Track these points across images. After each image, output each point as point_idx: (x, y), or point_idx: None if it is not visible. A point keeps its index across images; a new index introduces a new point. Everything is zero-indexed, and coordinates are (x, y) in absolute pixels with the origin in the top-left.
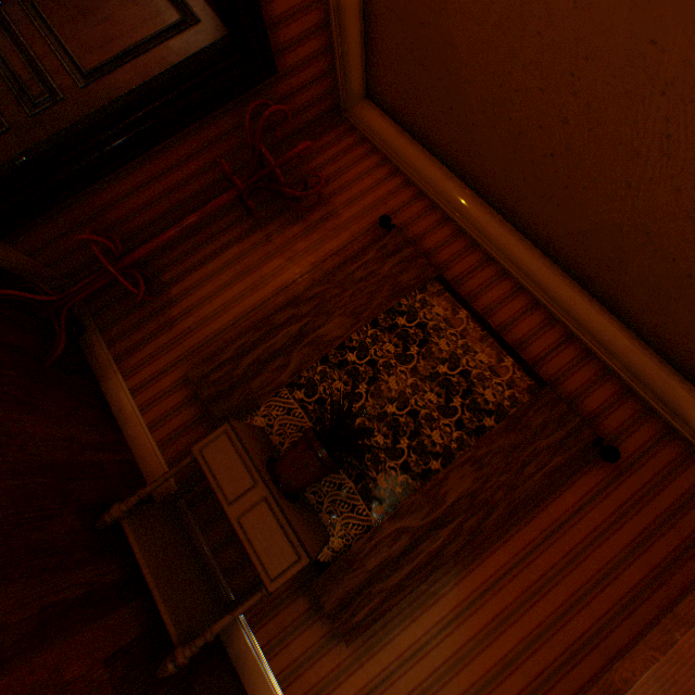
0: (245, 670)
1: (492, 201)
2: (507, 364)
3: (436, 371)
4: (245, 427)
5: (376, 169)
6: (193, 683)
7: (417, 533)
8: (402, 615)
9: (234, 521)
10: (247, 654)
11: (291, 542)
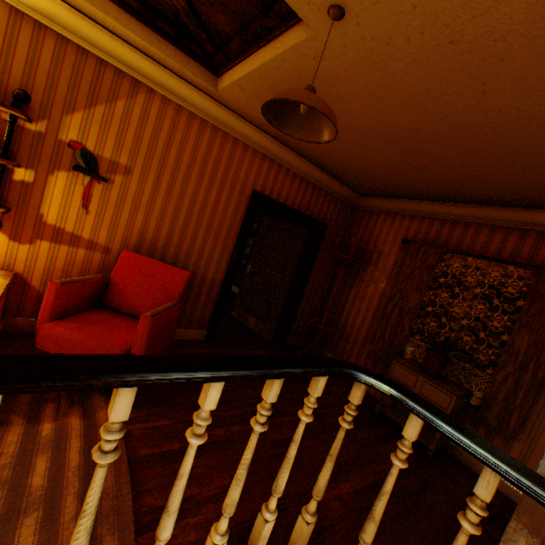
0: (474, 467)
1: (446, 200)
2: (513, 268)
3: (478, 292)
4: (401, 359)
5: (385, 220)
6: (446, 466)
7: (515, 374)
8: (538, 418)
9: (418, 394)
10: (469, 460)
11: (444, 392)
